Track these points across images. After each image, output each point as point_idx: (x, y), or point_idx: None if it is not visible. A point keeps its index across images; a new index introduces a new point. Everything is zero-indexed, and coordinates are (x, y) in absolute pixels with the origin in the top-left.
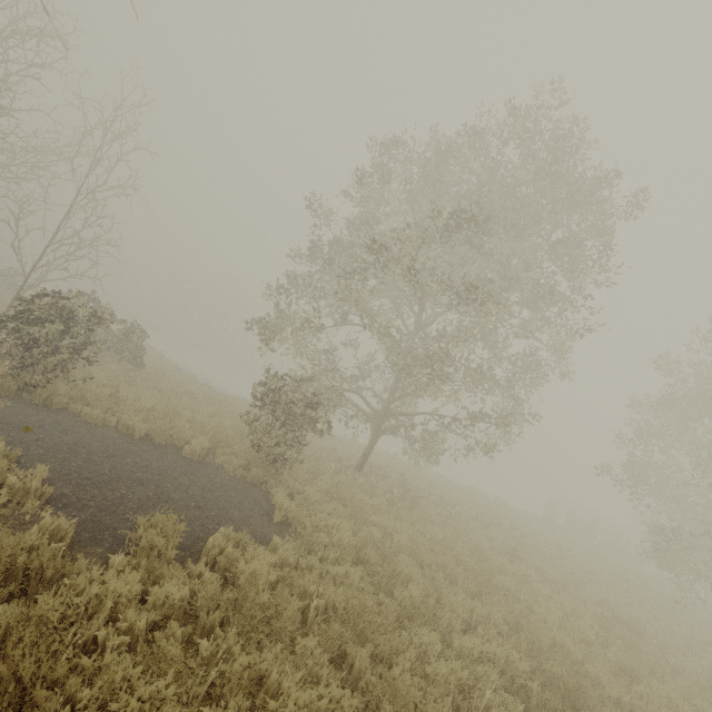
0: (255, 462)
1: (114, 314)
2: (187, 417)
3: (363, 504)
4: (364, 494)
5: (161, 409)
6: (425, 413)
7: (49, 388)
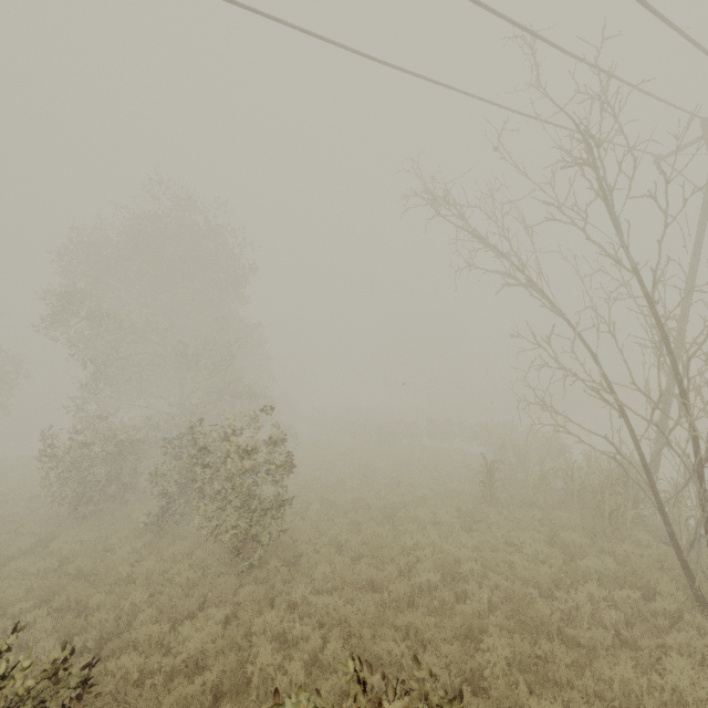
0: None
1: None
2: None
3: None
4: None
5: None
6: None
7: None
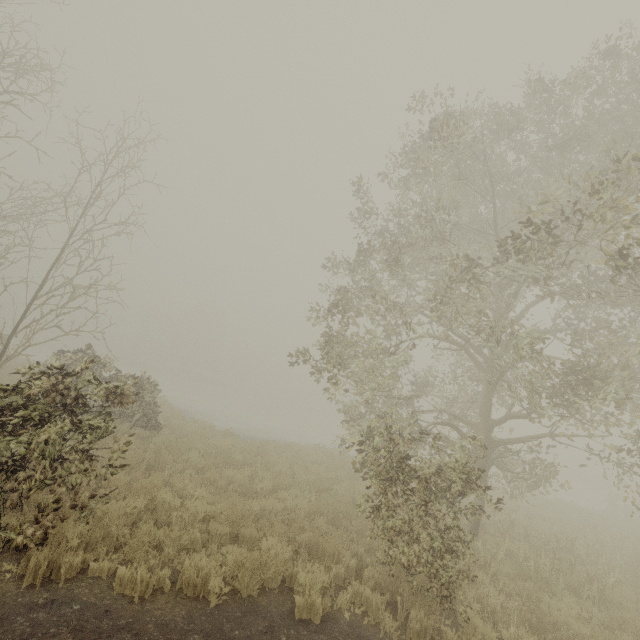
0: (387, 582)
1: (117, 369)
2: (253, 512)
3: (581, 629)
4: (554, 598)
5: (219, 511)
6: (544, 436)
7: (50, 541)
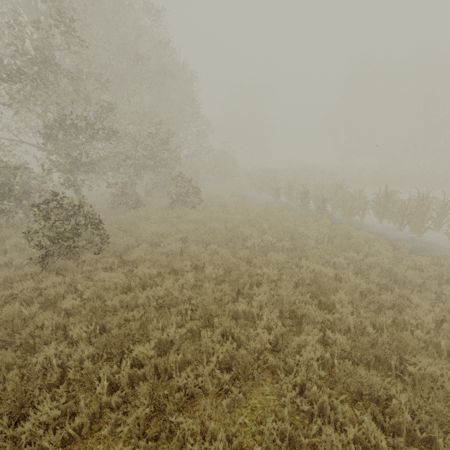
0: None
1: None
2: None
3: None
4: None
5: None
6: None
7: None
